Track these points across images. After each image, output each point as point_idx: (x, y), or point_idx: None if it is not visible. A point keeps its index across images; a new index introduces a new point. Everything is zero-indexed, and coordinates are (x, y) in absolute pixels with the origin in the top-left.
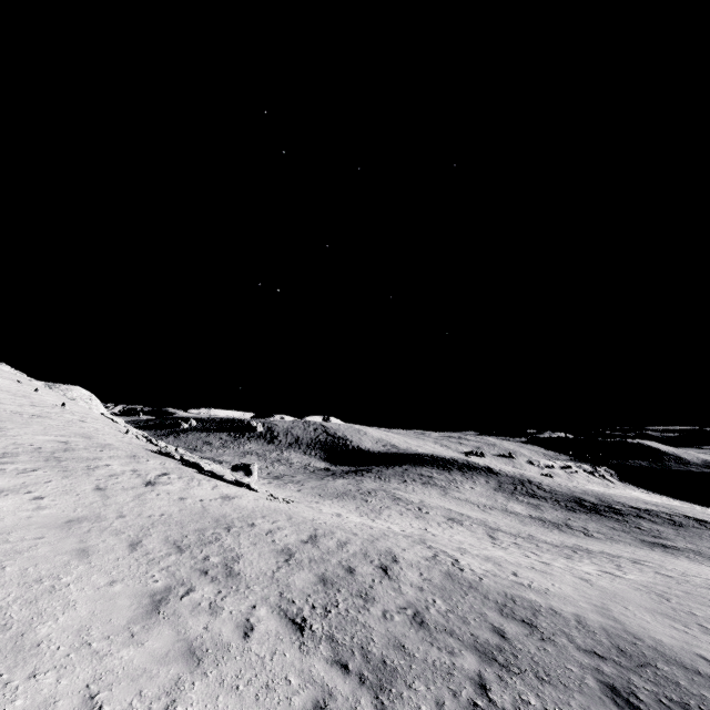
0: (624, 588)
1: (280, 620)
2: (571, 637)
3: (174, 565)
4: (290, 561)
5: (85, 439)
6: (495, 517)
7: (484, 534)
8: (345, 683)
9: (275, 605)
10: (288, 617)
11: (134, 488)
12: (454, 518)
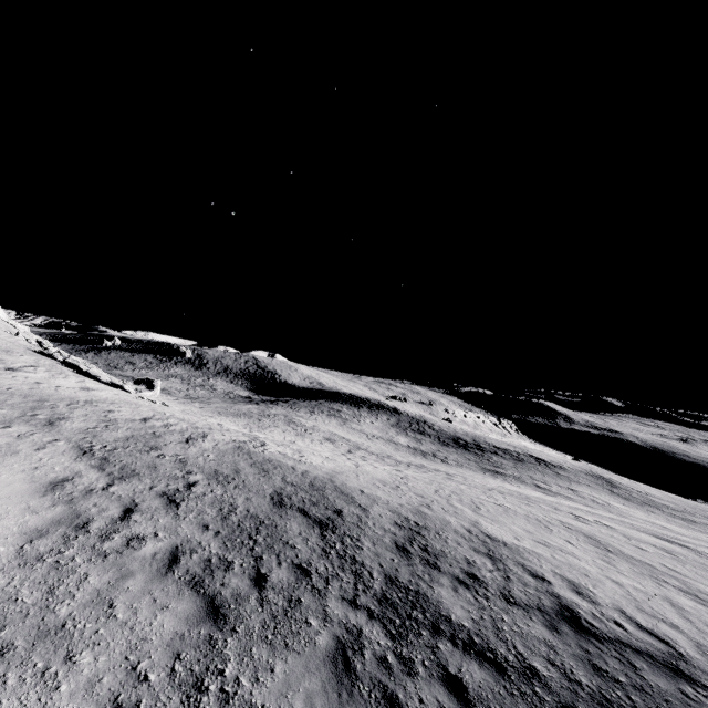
0: (381, 471)
1: (71, 448)
2: (287, 477)
3: (3, 415)
4: (109, 426)
5: None
6: (375, 444)
7: (346, 450)
8: (96, 475)
9: (74, 442)
10: (80, 447)
11: None
12: (332, 439)
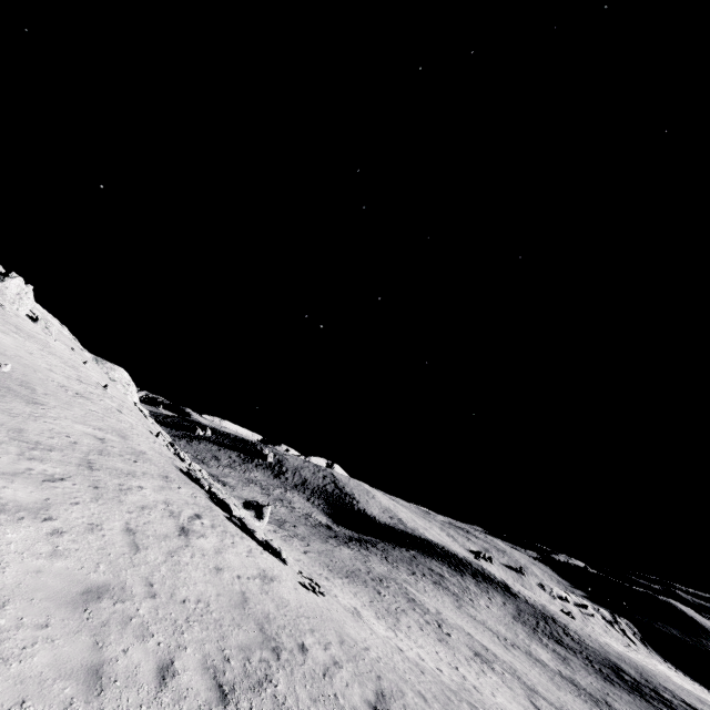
0: None
1: None
2: None
3: None
4: None
5: (121, 439)
6: (521, 662)
7: (525, 697)
8: None
9: None
10: None
11: (167, 537)
12: (480, 654)
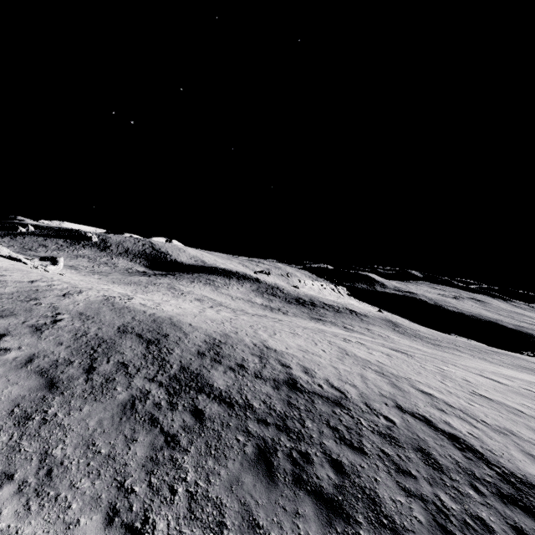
0: (217, 315)
1: None
2: (136, 317)
3: None
4: None
5: None
6: (236, 303)
7: (209, 306)
8: None
9: None
10: None
11: None
12: (201, 299)
